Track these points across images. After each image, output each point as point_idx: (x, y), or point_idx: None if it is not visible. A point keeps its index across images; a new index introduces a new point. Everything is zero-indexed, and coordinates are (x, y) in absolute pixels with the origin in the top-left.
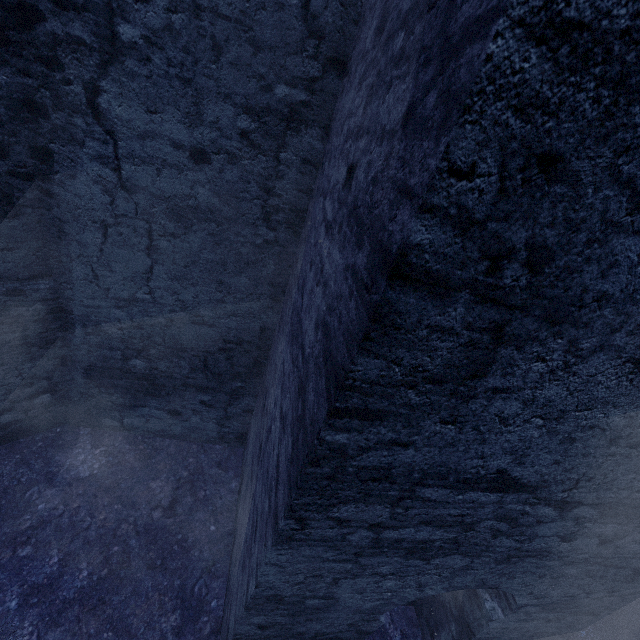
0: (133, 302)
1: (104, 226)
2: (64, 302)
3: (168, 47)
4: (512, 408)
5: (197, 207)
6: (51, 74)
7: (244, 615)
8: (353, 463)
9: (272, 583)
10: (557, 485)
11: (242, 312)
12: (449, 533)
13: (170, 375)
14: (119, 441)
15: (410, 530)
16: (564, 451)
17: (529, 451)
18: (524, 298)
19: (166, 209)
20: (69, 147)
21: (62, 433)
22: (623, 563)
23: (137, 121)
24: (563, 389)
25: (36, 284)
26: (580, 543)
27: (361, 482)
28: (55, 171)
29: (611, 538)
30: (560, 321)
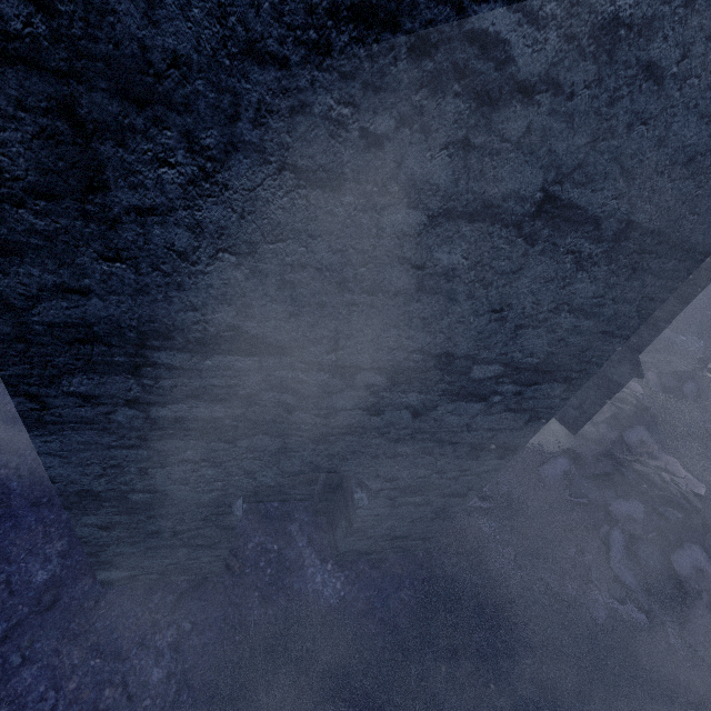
0: None
1: None
2: None
3: None
4: (181, 238)
5: None
6: None
7: (69, 516)
8: (34, 319)
9: (69, 477)
10: (315, 345)
11: None
12: (232, 409)
13: None
14: None
15: (182, 407)
16: (292, 300)
17: (249, 300)
18: (66, 58)
19: None
20: None
21: None
22: (454, 438)
23: None
24: (228, 210)
25: None
26: (392, 417)
27: (67, 345)
28: None
29: (422, 410)
30: (146, 100)
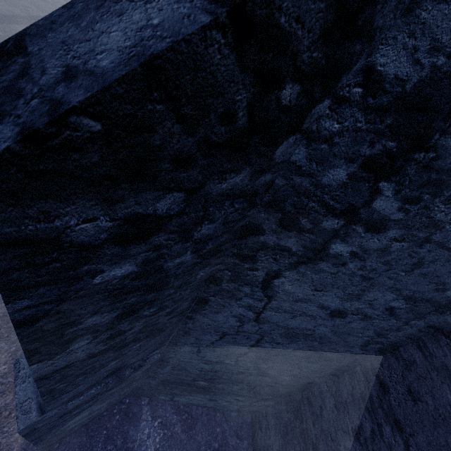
0: (219, 363)
1: (224, 334)
2: (165, 358)
3: (370, 259)
4: None
5: (310, 334)
6: (241, 263)
7: None
8: None
9: None
10: None
11: (301, 375)
12: None
13: (222, 389)
14: (169, 411)
15: None
16: None
17: None
18: None
19: (283, 332)
20: (225, 299)
21: (130, 404)
22: None
23: (299, 293)
24: None
25: (152, 356)
26: None
27: None
28: (203, 308)
29: None
30: None
